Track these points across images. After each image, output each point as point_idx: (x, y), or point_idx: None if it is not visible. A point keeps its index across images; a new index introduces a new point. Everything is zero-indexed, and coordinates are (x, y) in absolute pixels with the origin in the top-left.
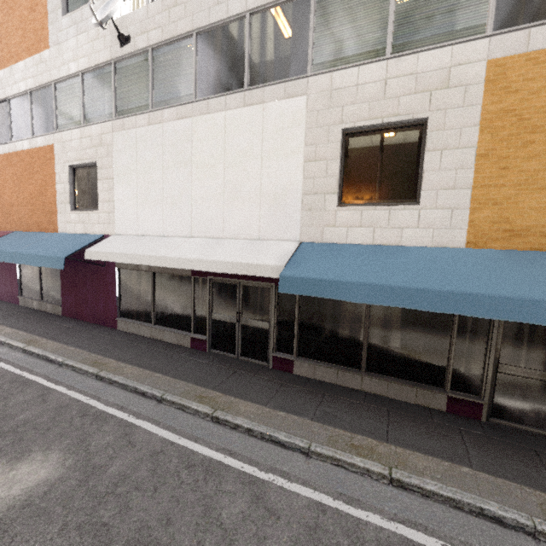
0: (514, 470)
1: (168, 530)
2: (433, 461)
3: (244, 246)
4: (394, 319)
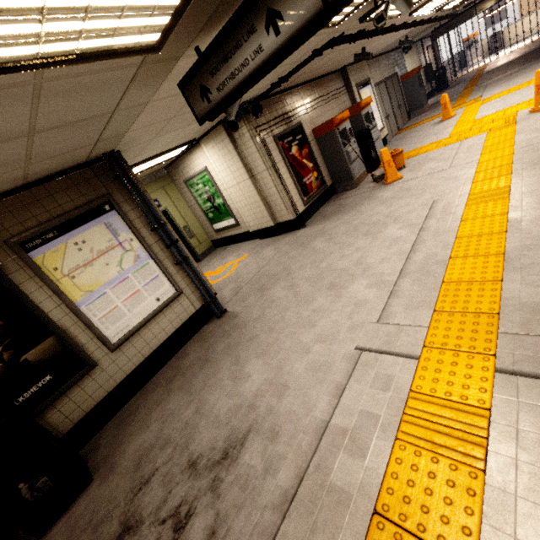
0: None
1: None
2: None
3: None
4: None
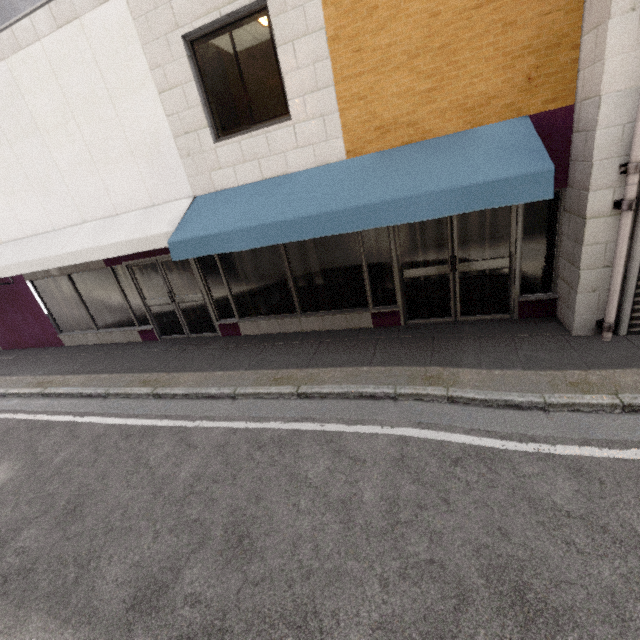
0: (406, 357)
1: (103, 482)
2: (340, 371)
3: (138, 219)
4: (310, 255)
